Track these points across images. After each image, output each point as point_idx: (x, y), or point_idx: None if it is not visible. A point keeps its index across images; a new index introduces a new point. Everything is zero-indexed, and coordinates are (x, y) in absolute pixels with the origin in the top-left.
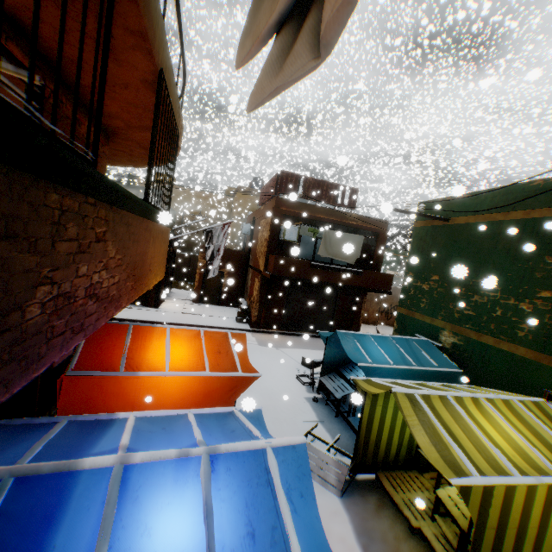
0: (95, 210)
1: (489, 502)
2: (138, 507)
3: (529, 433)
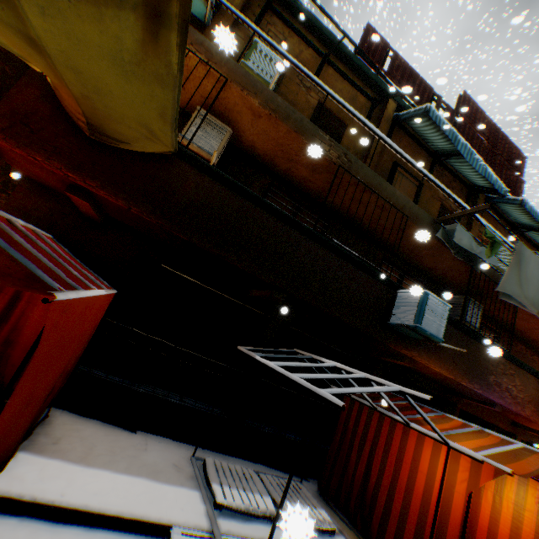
0: (507, 365)
1: None
2: None
3: None
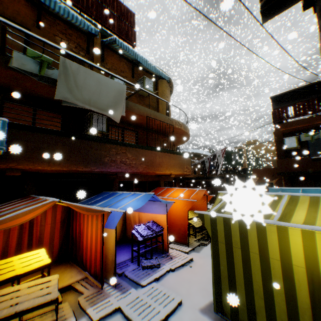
0: (120, 147)
1: (216, 226)
2: (119, 197)
3: (304, 211)
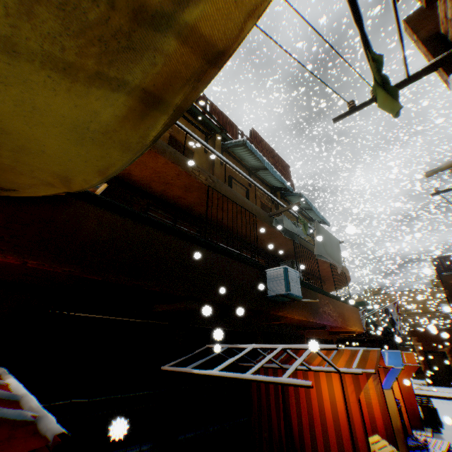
0: (325, 297)
1: None
2: None
3: None
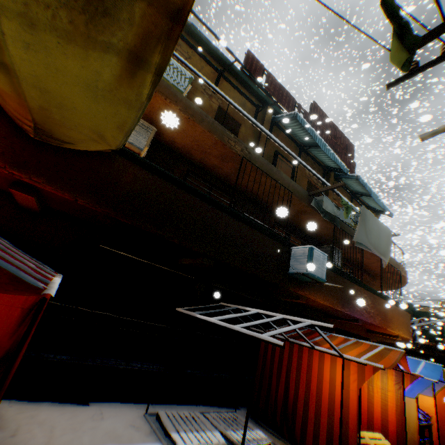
0: (362, 290)
1: None
2: None
3: None
